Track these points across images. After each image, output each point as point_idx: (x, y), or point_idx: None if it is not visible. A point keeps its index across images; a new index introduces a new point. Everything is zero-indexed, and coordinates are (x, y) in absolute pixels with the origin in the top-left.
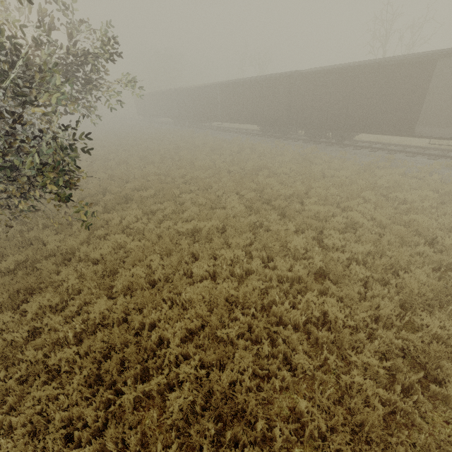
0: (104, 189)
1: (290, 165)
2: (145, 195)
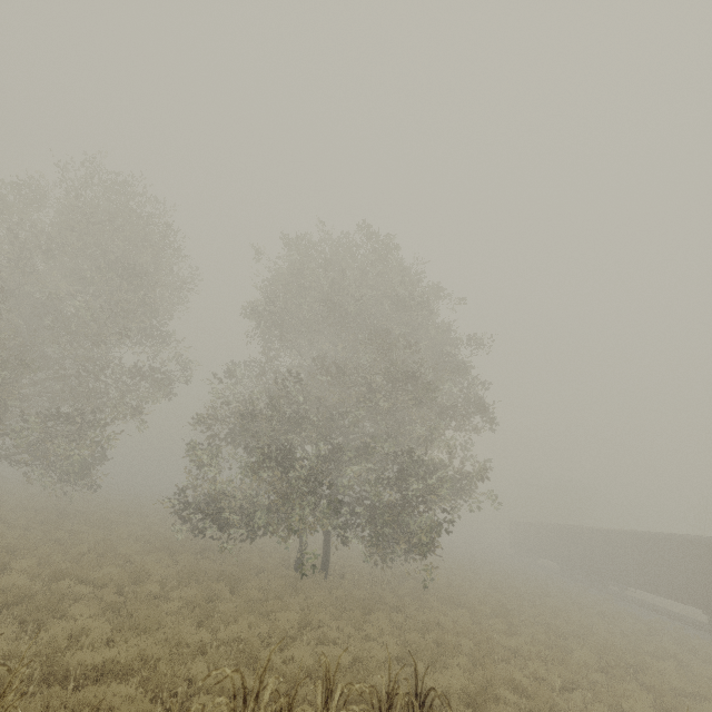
0: (439, 592)
1: None
2: (479, 608)
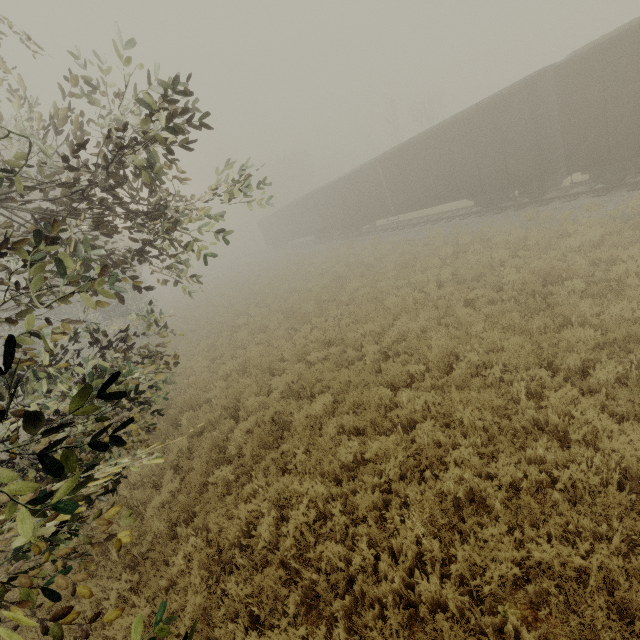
0: (234, 398)
1: (629, 252)
2: (314, 412)
